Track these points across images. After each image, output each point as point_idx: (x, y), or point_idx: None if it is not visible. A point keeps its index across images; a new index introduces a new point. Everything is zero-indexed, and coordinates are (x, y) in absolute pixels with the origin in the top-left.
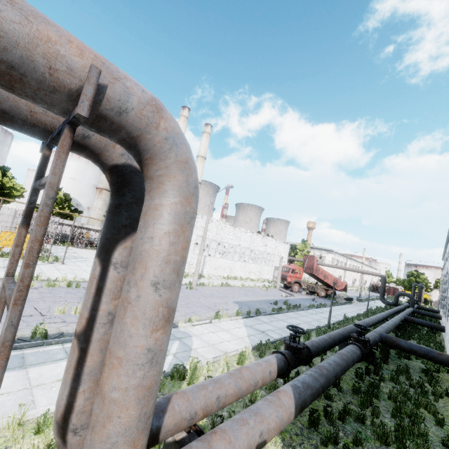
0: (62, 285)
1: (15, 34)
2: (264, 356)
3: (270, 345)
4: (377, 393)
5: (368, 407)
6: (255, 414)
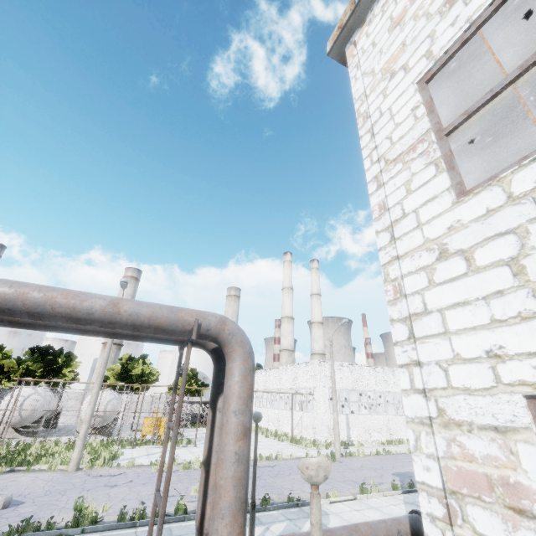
0: (196, 466)
1: (173, 321)
2: None
3: None
4: None
5: None
6: None
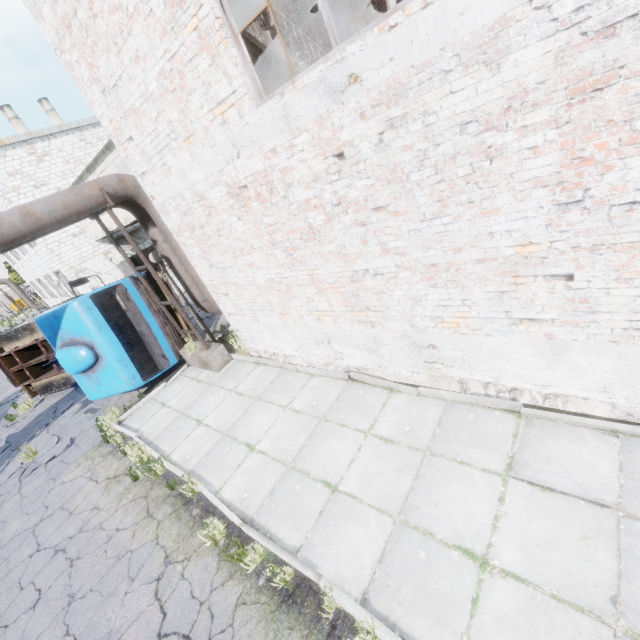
0: None
1: None
2: None
3: None
4: None
5: None
6: None
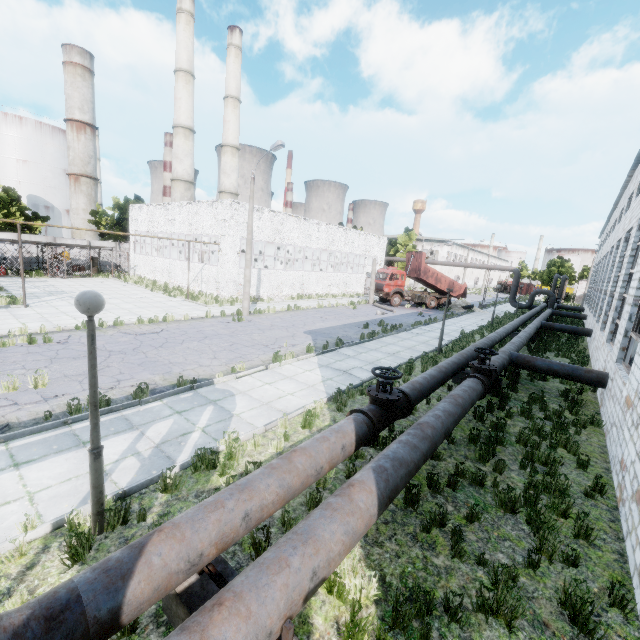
0: (20, 342)
1: None
2: (344, 410)
3: (354, 392)
4: (503, 439)
5: (489, 461)
6: (305, 542)
